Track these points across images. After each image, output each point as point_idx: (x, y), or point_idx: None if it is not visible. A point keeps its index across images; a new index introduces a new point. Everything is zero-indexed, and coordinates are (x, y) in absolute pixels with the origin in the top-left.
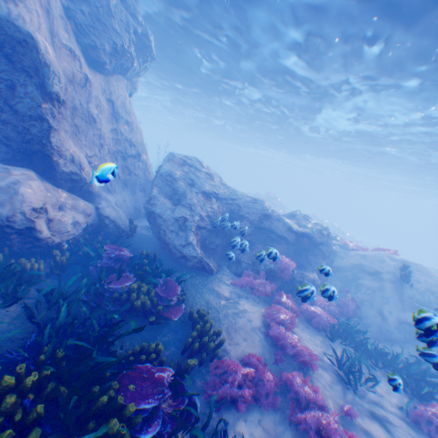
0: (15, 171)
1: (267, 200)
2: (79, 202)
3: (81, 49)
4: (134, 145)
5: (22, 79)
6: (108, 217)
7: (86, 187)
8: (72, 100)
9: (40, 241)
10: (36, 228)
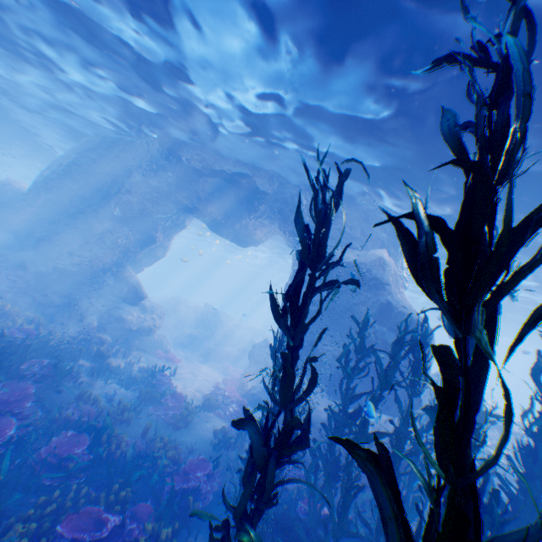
0: None
1: None
2: None
3: None
4: None
5: None
6: None
7: None
8: None
9: None
10: None
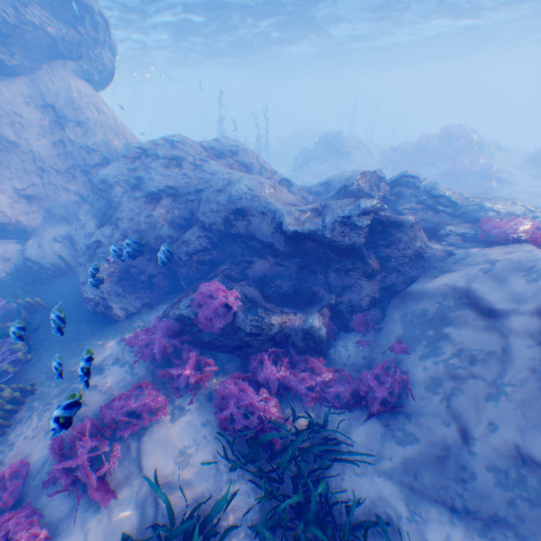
0: None
1: (439, 145)
2: None
3: None
4: (96, 151)
5: None
6: (30, 259)
7: (17, 228)
8: None
9: None
10: None
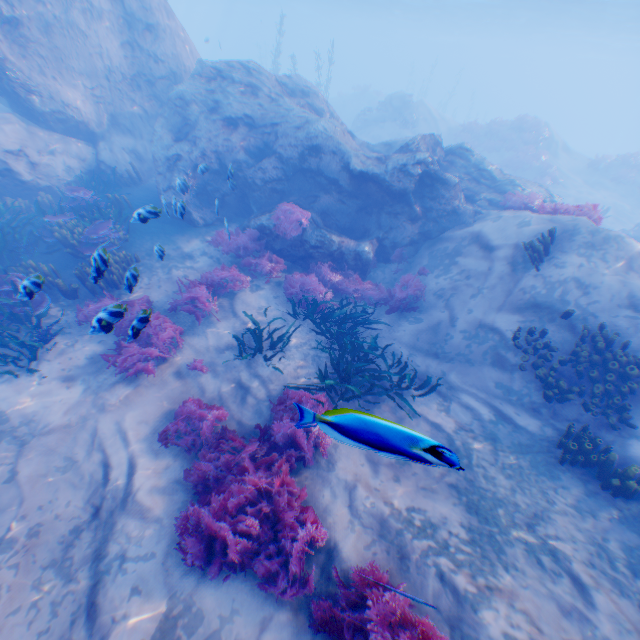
0: None
1: (509, 133)
2: (71, 147)
3: None
4: (163, 62)
5: None
6: (104, 163)
7: (87, 130)
8: (41, 15)
9: (26, 185)
10: (15, 171)
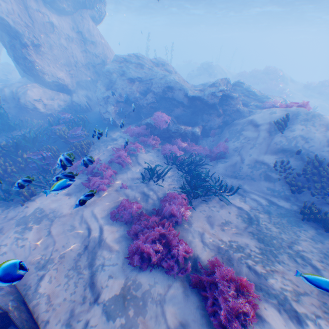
0: (30, 85)
1: (262, 76)
2: (61, 96)
3: (50, 7)
4: (99, 57)
5: (15, 42)
6: (75, 102)
7: (67, 88)
8: (49, 42)
9: (42, 114)
10: (38, 108)
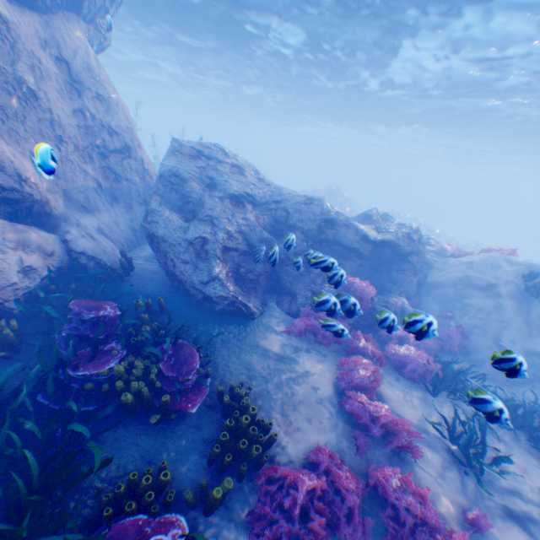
0: None
1: (328, 197)
2: (27, 236)
3: None
4: (117, 133)
5: None
6: (83, 253)
7: (40, 209)
8: None
9: None
10: None
